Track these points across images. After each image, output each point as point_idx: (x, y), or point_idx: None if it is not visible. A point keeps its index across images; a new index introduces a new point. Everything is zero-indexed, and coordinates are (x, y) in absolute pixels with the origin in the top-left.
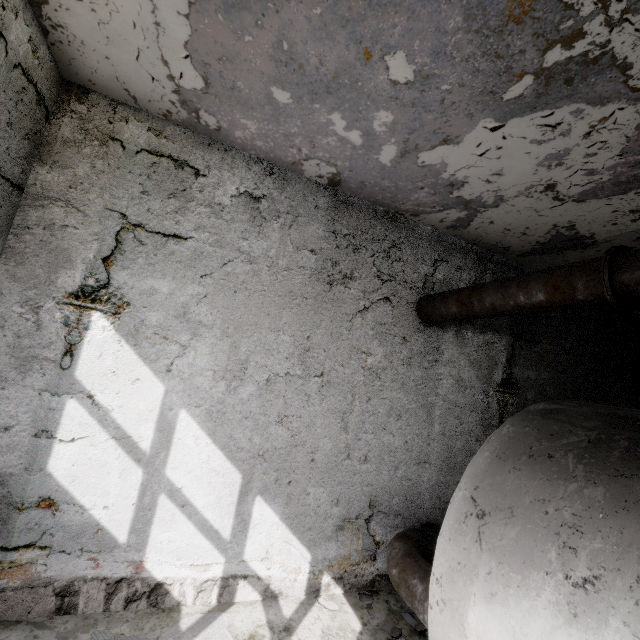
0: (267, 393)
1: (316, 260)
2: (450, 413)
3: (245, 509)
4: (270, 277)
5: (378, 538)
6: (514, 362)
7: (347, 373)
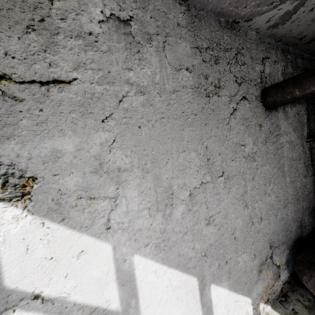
0: (193, 206)
1: (192, 77)
2: (291, 166)
3: (206, 299)
4: (163, 103)
5: (278, 263)
6: (310, 120)
7: (237, 165)
